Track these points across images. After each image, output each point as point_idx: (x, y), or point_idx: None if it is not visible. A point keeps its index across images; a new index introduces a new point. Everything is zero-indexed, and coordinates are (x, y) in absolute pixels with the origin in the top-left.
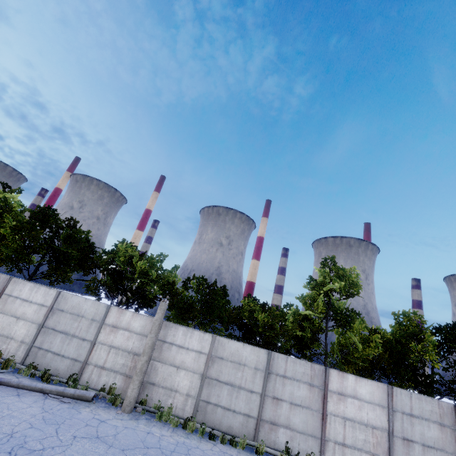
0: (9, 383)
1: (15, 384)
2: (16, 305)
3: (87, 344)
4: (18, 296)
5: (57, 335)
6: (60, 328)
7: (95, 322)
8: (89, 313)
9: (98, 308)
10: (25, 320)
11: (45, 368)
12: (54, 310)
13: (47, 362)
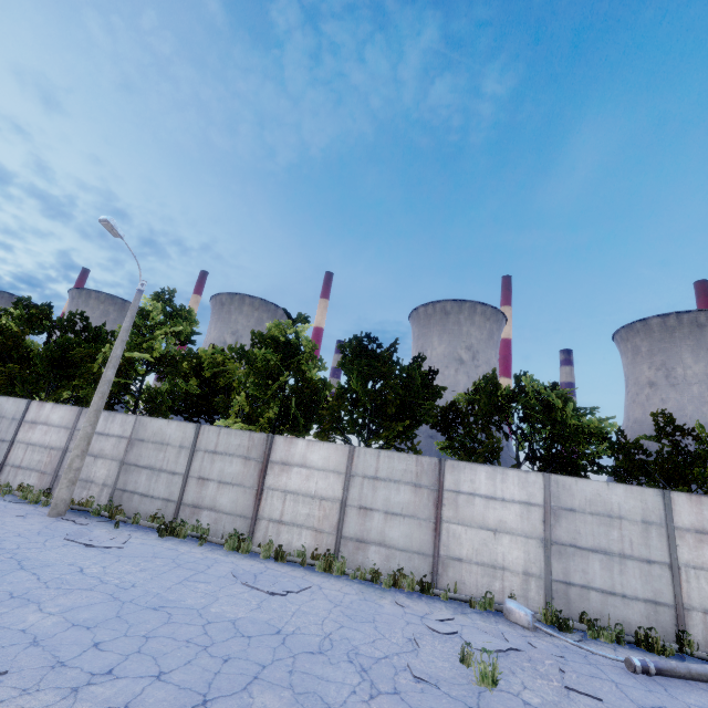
0: (675, 672)
1: (684, 672)
2: (477, 508)
3: (662, 570)
4: (472, 491)
5: (587, 556)
6: (585, 542)
7: (653, 526)
8: (630, 511)
9: (644, 500)
10: (509, 533)
11: (620, 624)
12: (555, 510)
13: (597, 609)
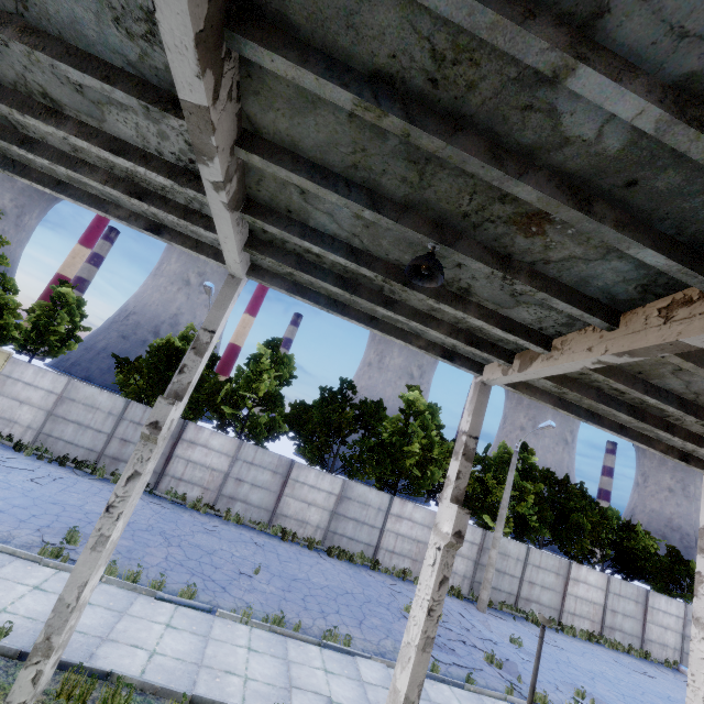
0: None
1: None
2: (660, 616)
3: None
4: (658, 608)
5: None
6: None
7: None
8: None
9: None
10: (670, 630)
11: None
12: (686, 621)
13: None
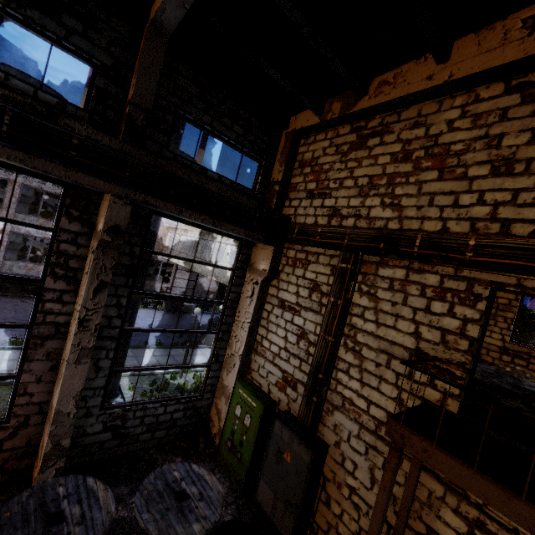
0: None
1: None
2: None
3: None
4: None
5: None
6: None
7: None
8: None
9: None
10: None
11: None
12: None
13: None
